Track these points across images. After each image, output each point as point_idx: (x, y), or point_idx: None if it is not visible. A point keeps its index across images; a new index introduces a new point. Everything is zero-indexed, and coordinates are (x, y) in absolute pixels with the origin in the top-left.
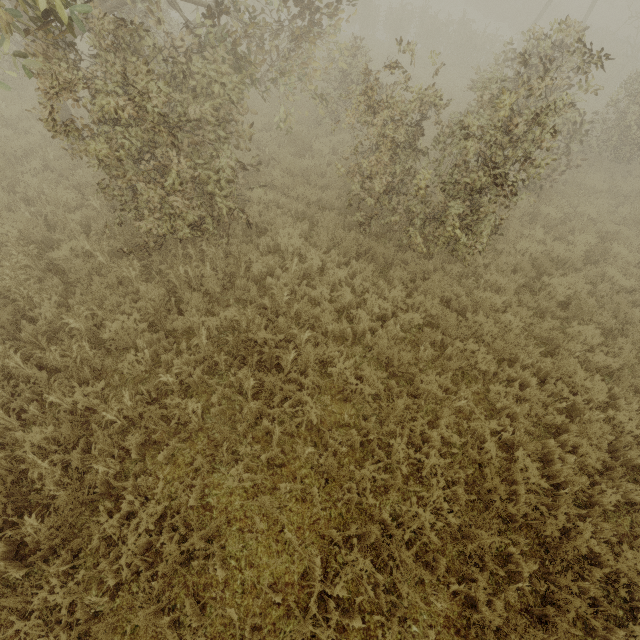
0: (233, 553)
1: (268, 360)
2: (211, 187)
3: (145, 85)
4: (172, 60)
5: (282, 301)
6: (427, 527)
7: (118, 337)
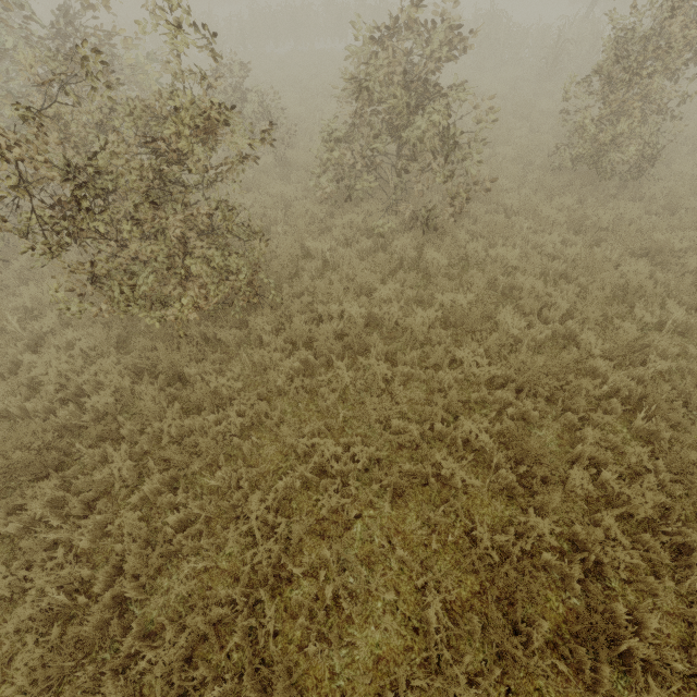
0: None
1: None
2: None
3: None
4: None
5: None
6: None
7: None
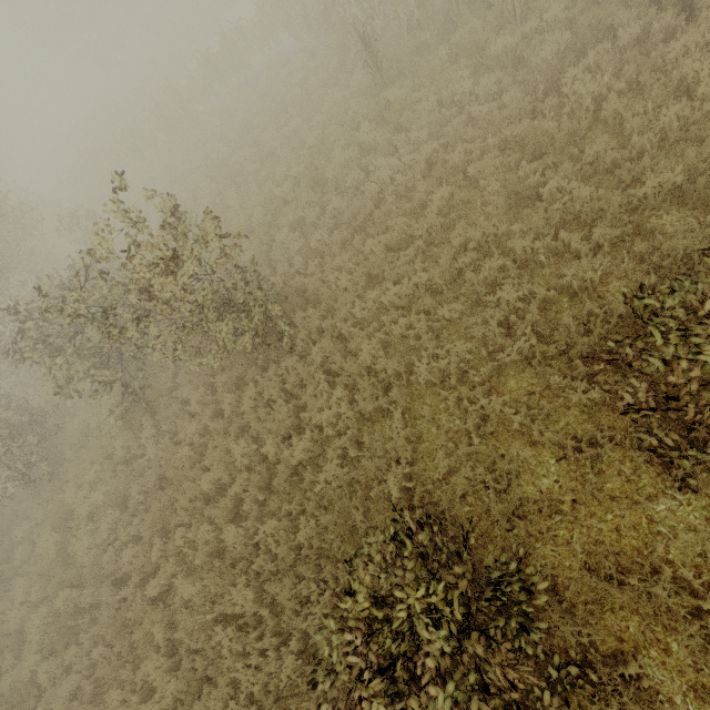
0: None
1: None
2: None
3: None
4: None
5: None
6: None
7: None
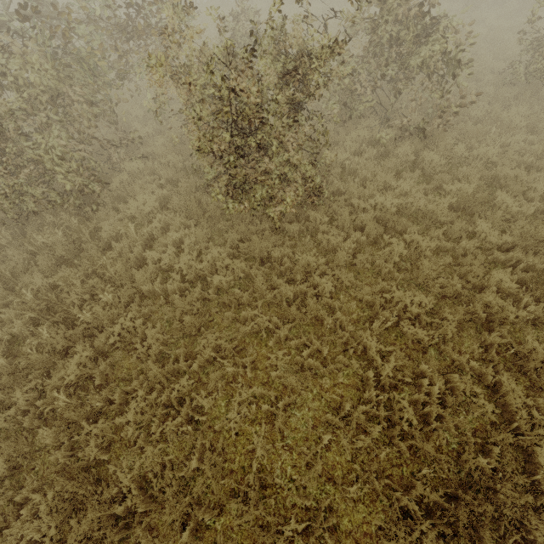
0: None
1: (74, 317)
2: (52, 166)
3: None
4: None
5: (109, 263)
6: (126, 492)
7: None
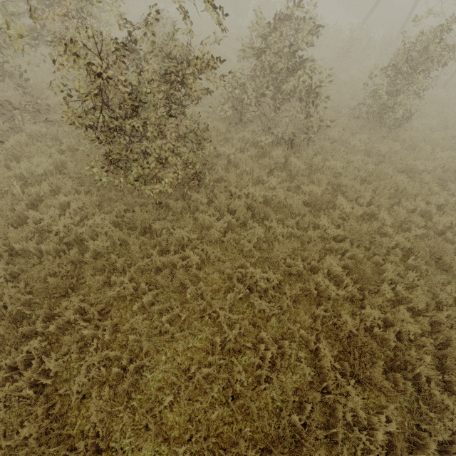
0: None
1: None
2: None
3: None
4: None
5: None
6: None
7: None
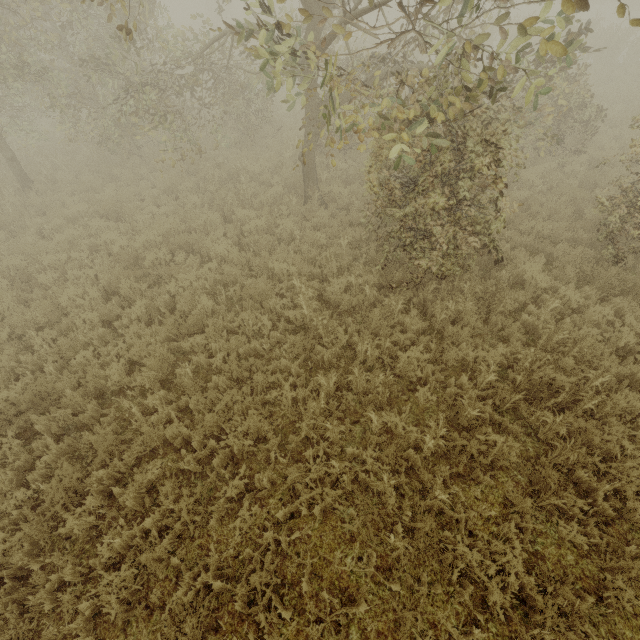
0: (586, 616)
1: (561, 403)
2: (479, 226)
3: (461, 140)
4: (471, 115)
5: (553, 340)
6: None
7: (406, 367)
